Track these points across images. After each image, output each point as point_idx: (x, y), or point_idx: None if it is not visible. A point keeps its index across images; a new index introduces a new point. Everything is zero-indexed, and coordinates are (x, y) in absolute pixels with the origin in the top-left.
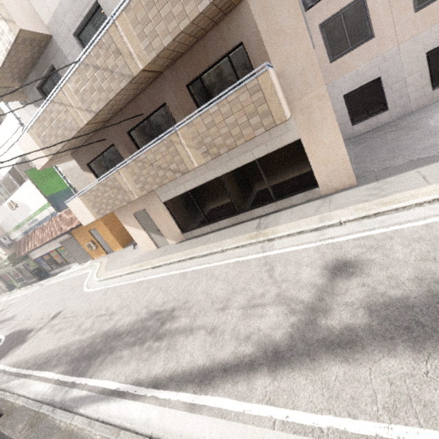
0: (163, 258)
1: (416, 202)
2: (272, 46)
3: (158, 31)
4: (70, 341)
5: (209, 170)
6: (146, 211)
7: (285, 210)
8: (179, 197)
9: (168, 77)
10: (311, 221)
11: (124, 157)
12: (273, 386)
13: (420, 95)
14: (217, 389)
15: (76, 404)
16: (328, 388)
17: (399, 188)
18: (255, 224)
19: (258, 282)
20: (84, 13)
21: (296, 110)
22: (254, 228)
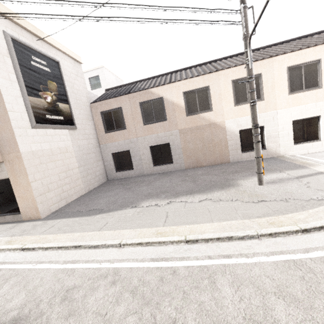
0: None
1: (9, 247)
2: None
3: None
4: None
5: None
6: None
7: None
8: None
9: None
10: None
11: None
12: None
13: (148, 166)
14: None
15: None
16: None
17: (33, 231)
18: None
19: None
20: None
21: (6, 160)
22: None
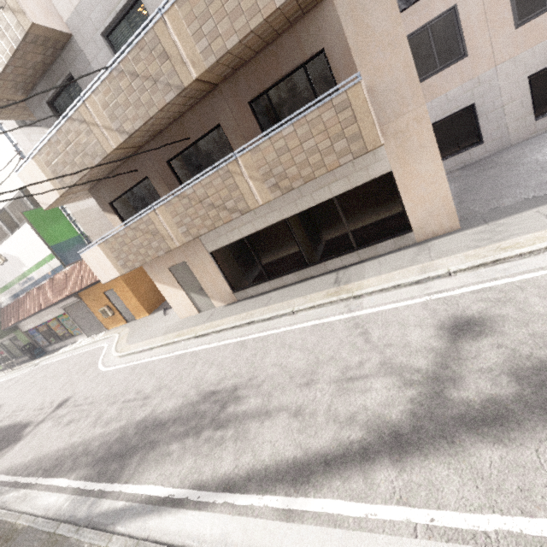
0: (209, 324)
1: (545, 245)
2: (361, 55)
3: (221, 30)
4: (89, 436)
5: (273, 210)
6: (186, 264)
7: (370, 261)
8: (231, 245)
9: (225, 92)
10: (409, 273)
11: (161, 194)
12: (402, 480)
13: (520, 126)
14: (321, 489)
15: (110, 520)
16: (482, 478)
17: (518, 231)
18: (332, 279)
19: (350, 349)
20: (118, 7)
21: (388, 135)
22: (332, 283)
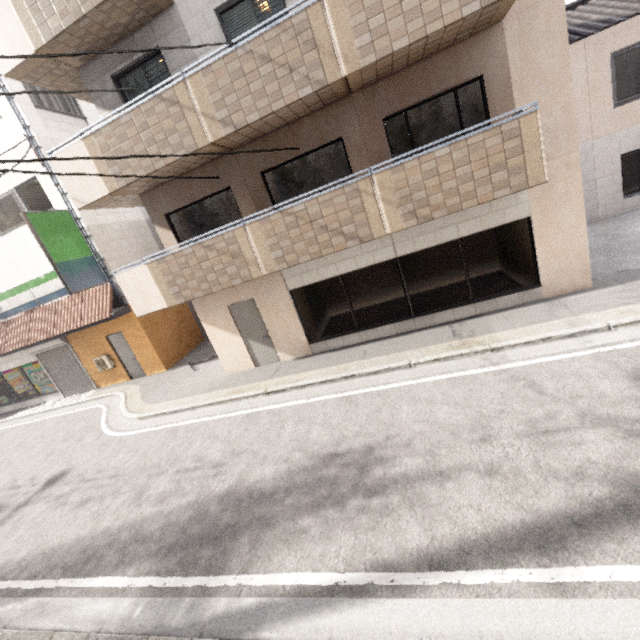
0: (282, 379)
1: None
2: (522, 89)
3: (390, 29)
4: (135, 518)
5: (384, 246)
6: (254, 303)
7: (490, 316)
8: (319, 284)
9: (358, 102)
10: (555, 326)
11: (243, 210)
12: None
13: (609, 201)
14: (591, 554)
15: (242, 624)
16: None
17: None
18: (447, 332)
19: (523, 402)
20: None
21: None
22: (450, 336)
